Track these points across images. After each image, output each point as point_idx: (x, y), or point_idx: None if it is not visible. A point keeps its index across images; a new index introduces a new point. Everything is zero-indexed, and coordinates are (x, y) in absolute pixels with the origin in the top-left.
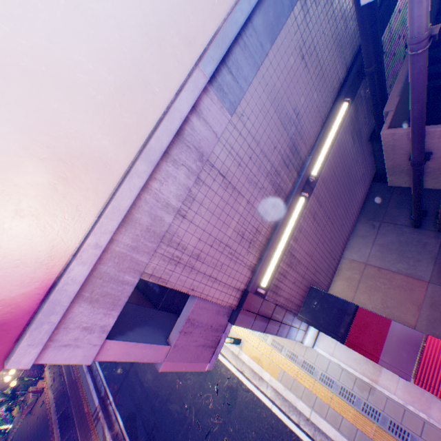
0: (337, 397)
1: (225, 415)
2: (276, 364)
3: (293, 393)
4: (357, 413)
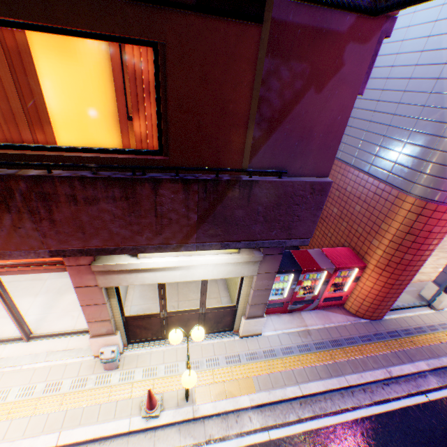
0: (302, 355)
1: None
2: (246, 377)
3: (278, 387)
4: (317, 353)
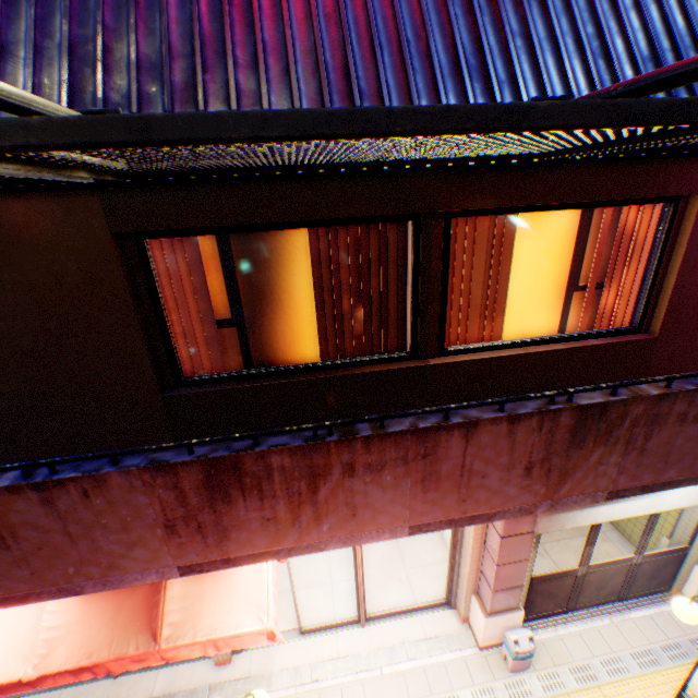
0: None
1: None
2: None
3: None
4: None
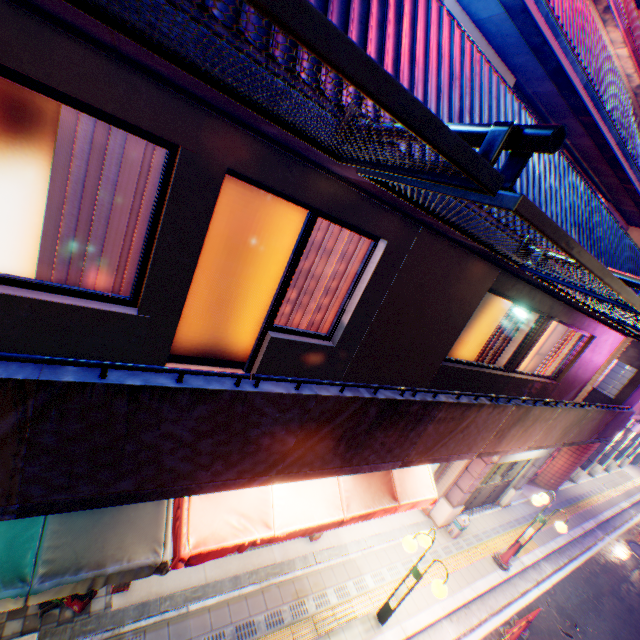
0: None
1: (590, 639)
2: None
3: (546, 542)
4: (545, 516)
